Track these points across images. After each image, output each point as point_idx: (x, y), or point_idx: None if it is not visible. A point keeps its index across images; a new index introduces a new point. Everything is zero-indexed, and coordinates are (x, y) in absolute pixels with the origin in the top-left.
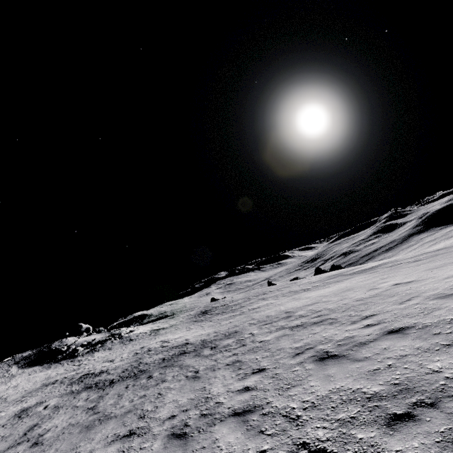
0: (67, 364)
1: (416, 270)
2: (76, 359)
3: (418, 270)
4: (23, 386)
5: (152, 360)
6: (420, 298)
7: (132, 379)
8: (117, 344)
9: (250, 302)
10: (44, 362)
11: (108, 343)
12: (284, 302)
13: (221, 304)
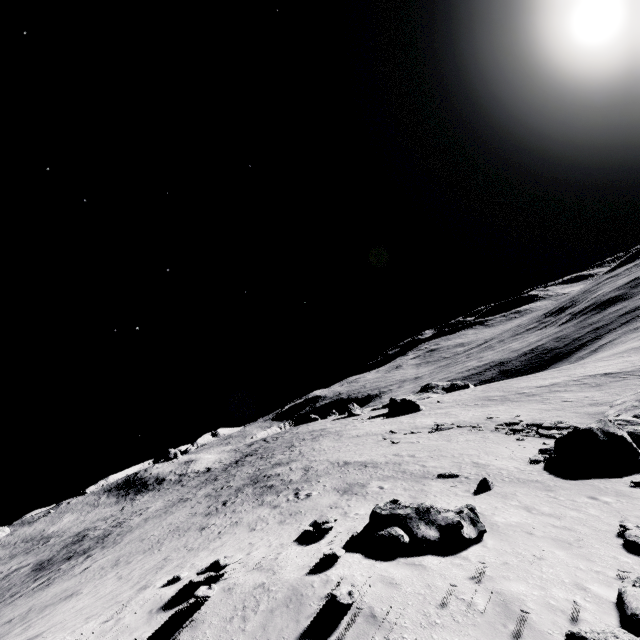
0: (126, 503)
1: (140, 545)
2: (135, 498)
3: (136, 547)
4: (84, 523)
5: (78, 549)
6: (1, 611)
7: (35, 572)
8: (171, 484)
9: (231, 473)
10: (121, 494)
11: (167, 481)
12: (173, 511)
13: (259, 450)
